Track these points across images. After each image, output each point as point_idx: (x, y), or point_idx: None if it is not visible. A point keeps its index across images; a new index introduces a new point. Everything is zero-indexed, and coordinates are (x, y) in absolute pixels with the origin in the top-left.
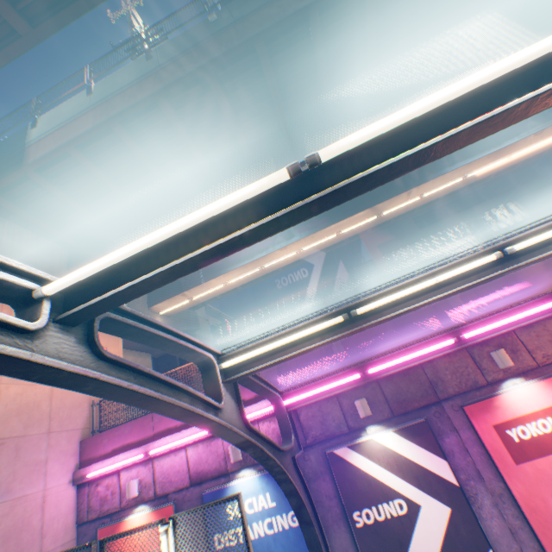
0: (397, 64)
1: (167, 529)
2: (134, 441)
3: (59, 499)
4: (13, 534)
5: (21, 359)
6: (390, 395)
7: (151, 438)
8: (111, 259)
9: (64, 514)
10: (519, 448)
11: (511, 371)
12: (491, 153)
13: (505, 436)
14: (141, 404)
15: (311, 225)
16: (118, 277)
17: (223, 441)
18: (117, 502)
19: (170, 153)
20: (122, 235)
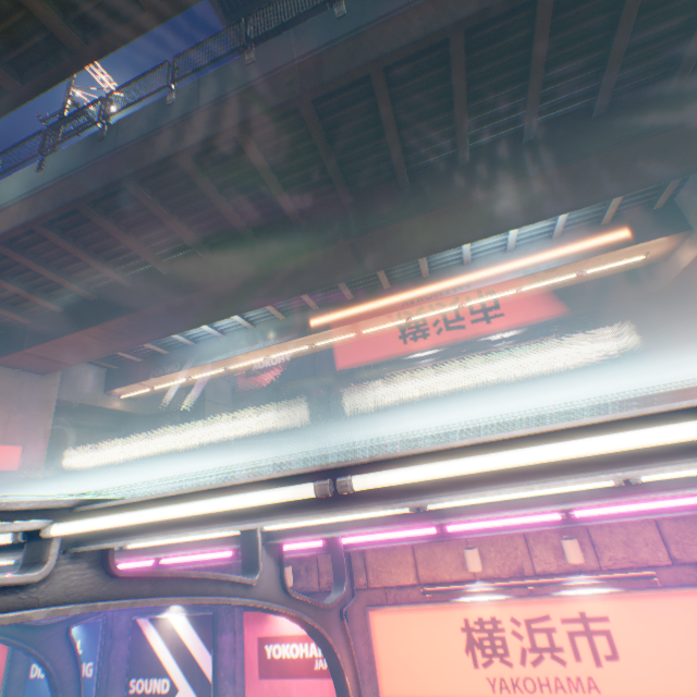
0: (325, 197)
1: None
2: None
3: None
4: None
5: None
6: None
7: None
8: None
9: None
10: (269, 664)
11: (298, 588)
12: (488, 285)
13: (264, 650)
14: None
15: (278, 333)
16: None
17: None
18: None
19: (75, 265)
20: (40, 336)
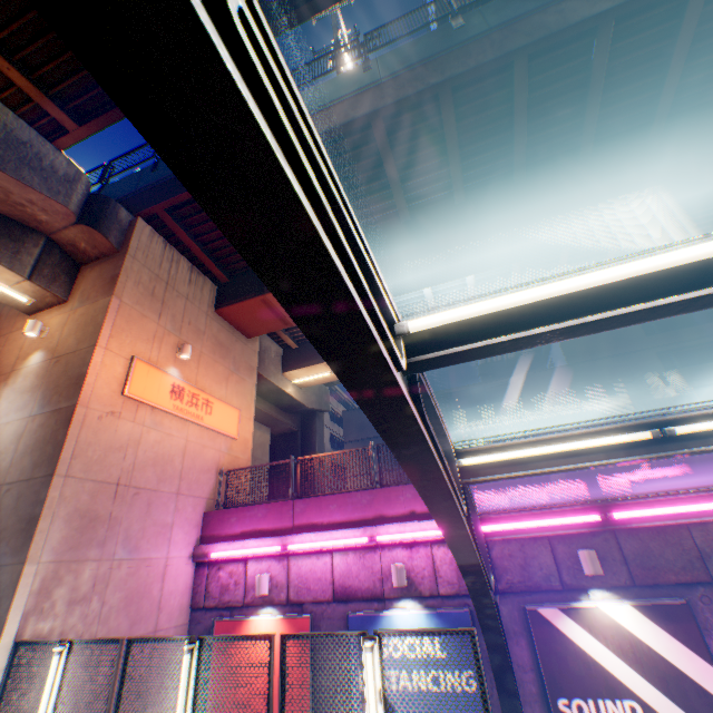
0: (701, 100)
1: (371, 645)
2: (268, 528)
3: (178, 573)
4: (135, 598)
5: (404, 400)
6: (631, 555)
7: (288, 530)
8: (510, 301)
9: (180, 591)
10: None
11: None
12: None
13: None
14: (423, 485)
15: None
16: (476, 325)
17: (381, 556)
18: (240, 595)
19: (364, 187)
20: None
